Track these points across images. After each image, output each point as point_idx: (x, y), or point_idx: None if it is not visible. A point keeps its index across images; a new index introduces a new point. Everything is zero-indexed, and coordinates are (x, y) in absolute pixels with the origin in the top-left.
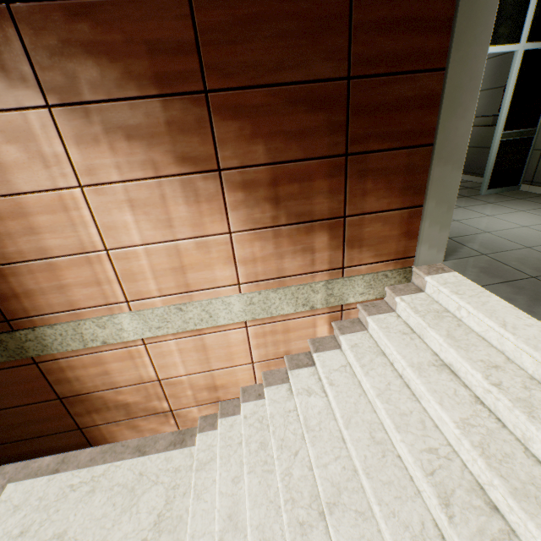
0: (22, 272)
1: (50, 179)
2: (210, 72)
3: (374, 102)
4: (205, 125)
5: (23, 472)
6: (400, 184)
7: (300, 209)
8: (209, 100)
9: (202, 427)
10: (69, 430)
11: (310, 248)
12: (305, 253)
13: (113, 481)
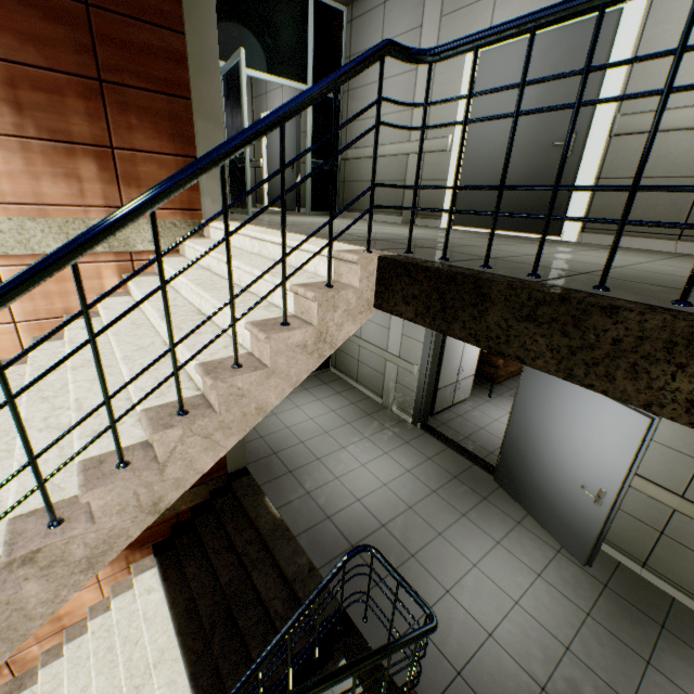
0: None
1: None
2: None
3: (122, 39)
4: None
5: None
6: (168, 130)
7: (54, 125)
8: None
9: None
10: None
11: (77, 176)
12: (70, 180)
13: None
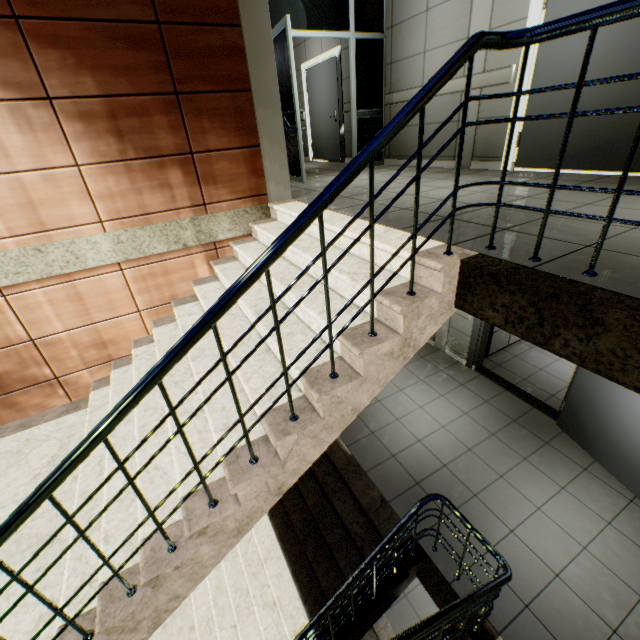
0: None
1: None
2: None
3: (189, 48)
4: (24, 51)
5: None
6: (234, 125)
7: (146, 144)
8: (21, 26)
9: (97, 387)
10: None
11: (168, 185)
12: (164, 189)
13: None
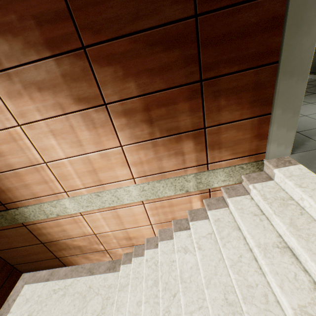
0: (2, 178)
1: (0, 123)
2: (84, 31)
3: (221, 33)
4: (89, 73)
5: (32, 279)
6: (249, 98)
7: (169, 125)
8: (87, 53)
9: (124, 261)
10: (52, 258)
11: (181, 152)
12: (177, 155)
13: (75, 290)
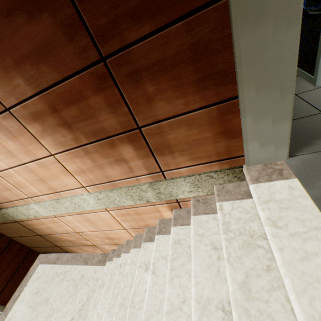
0: None
1: None
2: None
3: None
4: None
5: (45, 260)
6: (192, 76)
7: (92, 128)
8: None
9: (110, 257)
10: (54, 246)
11: (122, 159)
12: (119, 163)
13: (71, 276)
